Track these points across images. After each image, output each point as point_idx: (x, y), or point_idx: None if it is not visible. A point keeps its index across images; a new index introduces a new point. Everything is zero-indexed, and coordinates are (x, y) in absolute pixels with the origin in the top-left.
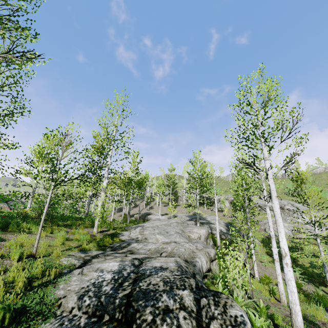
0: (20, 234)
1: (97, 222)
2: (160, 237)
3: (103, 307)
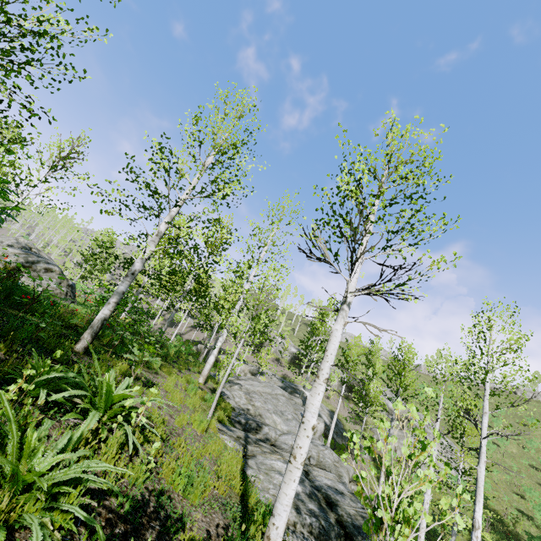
0: (153, 374)
1: (207, 369)
2: (277, 419)
3: (326, 532)
